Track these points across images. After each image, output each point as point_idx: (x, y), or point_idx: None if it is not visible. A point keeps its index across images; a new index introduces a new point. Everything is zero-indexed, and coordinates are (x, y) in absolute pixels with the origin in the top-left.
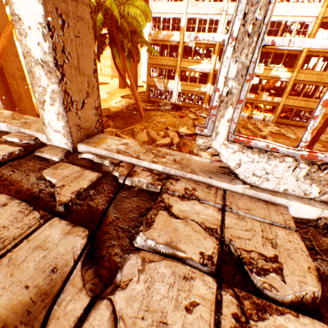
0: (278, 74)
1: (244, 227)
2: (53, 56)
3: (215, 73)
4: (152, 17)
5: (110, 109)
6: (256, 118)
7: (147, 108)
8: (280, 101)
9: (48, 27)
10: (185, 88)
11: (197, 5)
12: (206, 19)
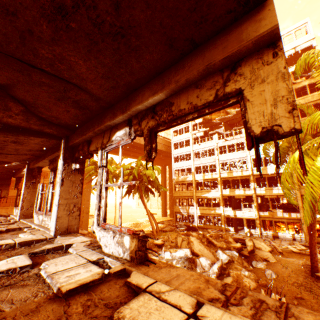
0: (280, 192)
1: (15, 226)
2: (22, 198)
3: (224, 197)
4: (174, 169)
5: None
6: (283, 237)
7: (164, 229)
8: (299, 216)
9: (24, 194)
10: (203, 211)
11: (199, 160)
12: (207, 165)
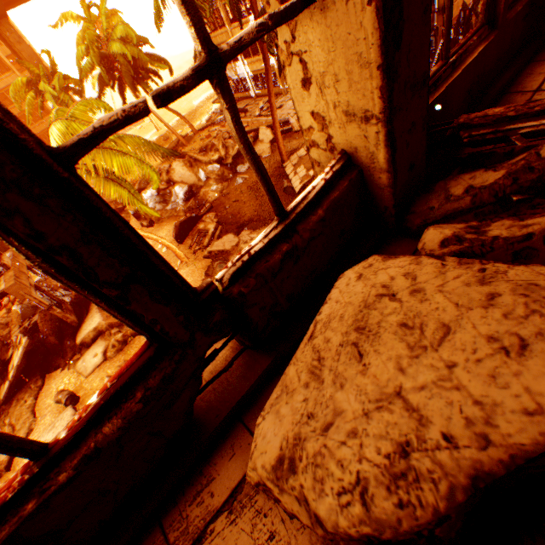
0: None
1: None
2: None
3: None
4: None
5: (187, 135)
6: None
7: (201, 128)
8: None
9: None
10: (254, 69)
11: None
12: None
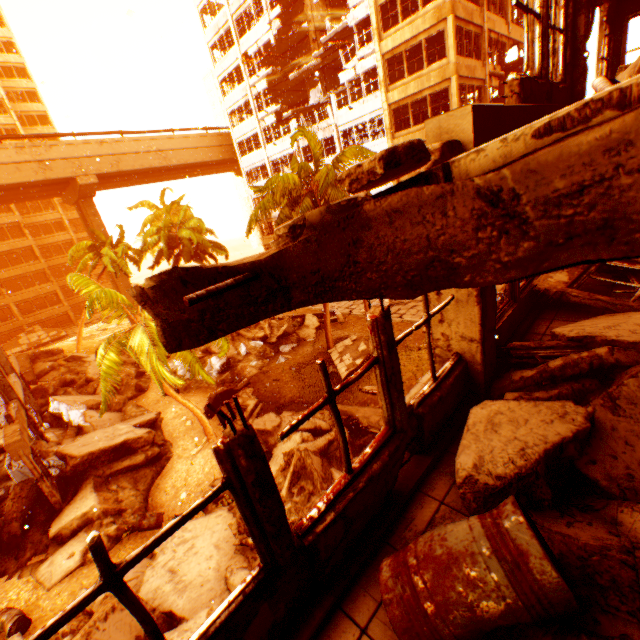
0: None
1: None
2: None
3: None
4: (253, 198)
5: None
6: None
7: None
8: None
9: None
10: None
11: None
12: None
